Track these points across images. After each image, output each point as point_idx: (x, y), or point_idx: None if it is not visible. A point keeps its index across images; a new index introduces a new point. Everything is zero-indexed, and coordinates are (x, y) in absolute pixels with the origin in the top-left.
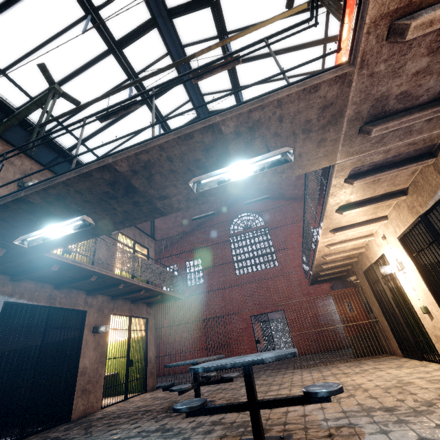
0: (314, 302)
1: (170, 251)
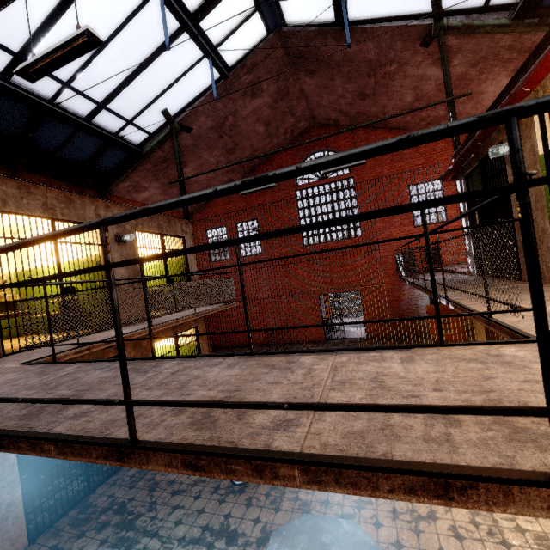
0: (399, 285)
1: (214, 208)
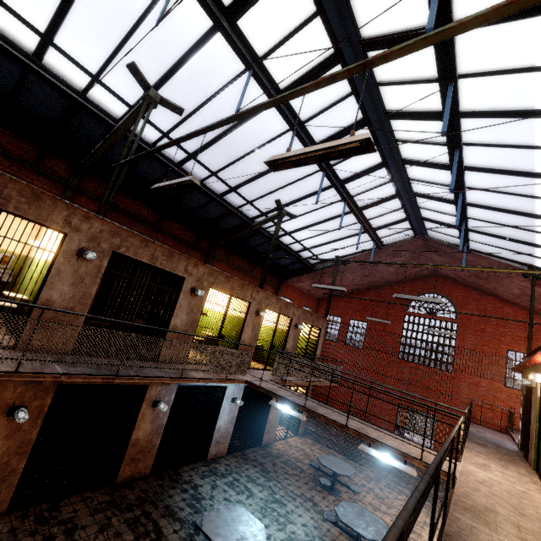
0: None
1: (337, 302)
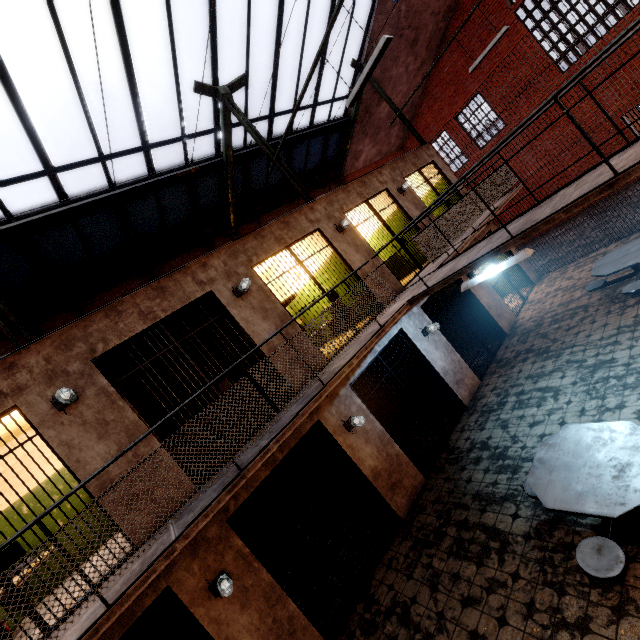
0: None
1: (421, 122)
